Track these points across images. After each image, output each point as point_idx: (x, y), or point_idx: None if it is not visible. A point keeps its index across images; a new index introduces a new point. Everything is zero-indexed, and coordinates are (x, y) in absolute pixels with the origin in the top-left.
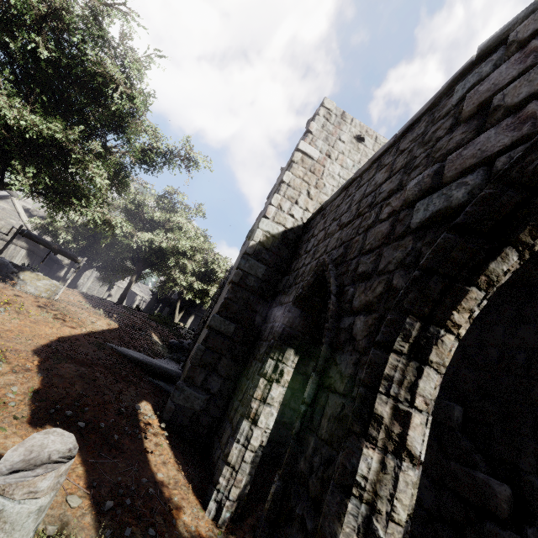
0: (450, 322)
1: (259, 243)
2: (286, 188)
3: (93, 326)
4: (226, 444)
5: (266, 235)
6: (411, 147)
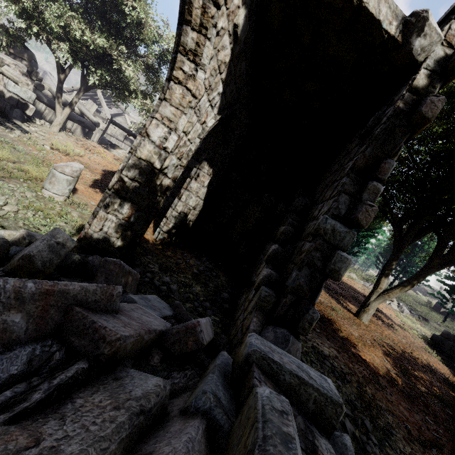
0: (173, 76)
1: None
2: None
3: None
4: None
5: None
6: None
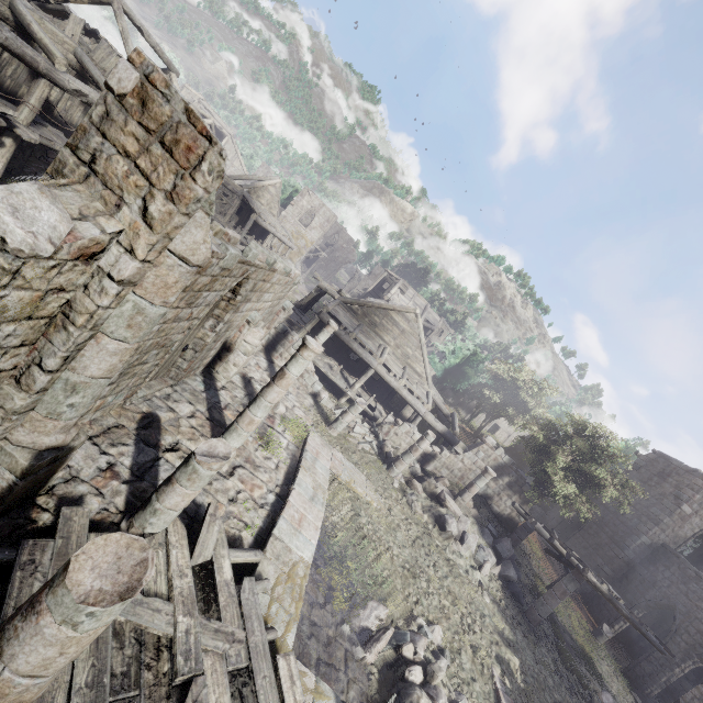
0: (702, 663)
1: (637, 545)
2: (662, 525)
3: None
4: (607, 617)
5: (642, 543)
6: None
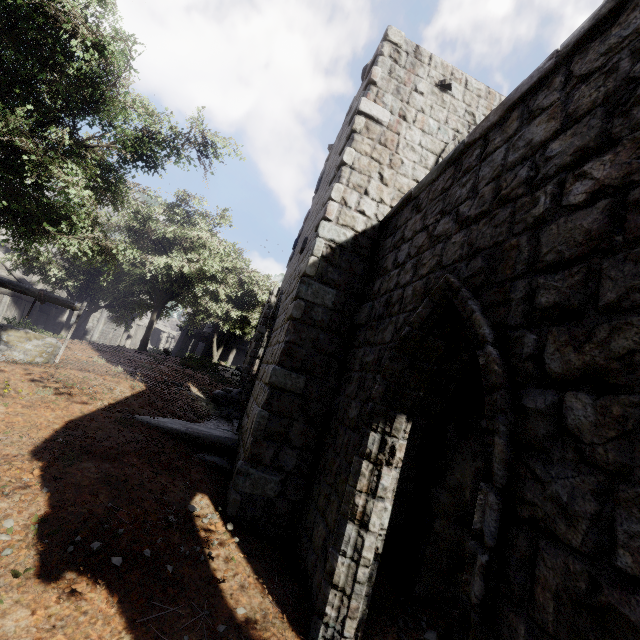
0: None
1: (322, 258)
2: (349, 173)
3: (112, 395)
4: (323, 549)
5: (331, 246)
6: (611, 63)
